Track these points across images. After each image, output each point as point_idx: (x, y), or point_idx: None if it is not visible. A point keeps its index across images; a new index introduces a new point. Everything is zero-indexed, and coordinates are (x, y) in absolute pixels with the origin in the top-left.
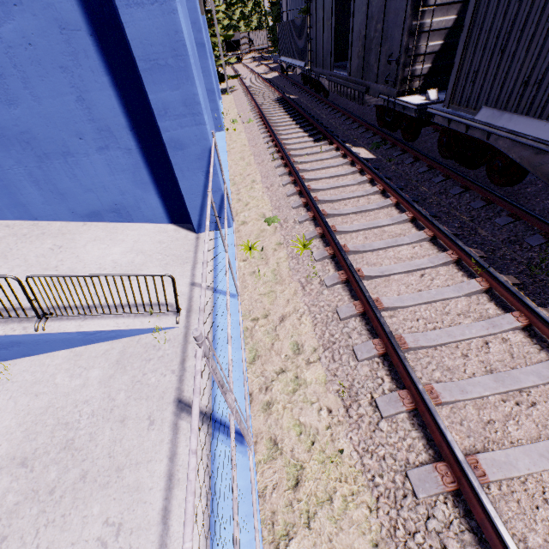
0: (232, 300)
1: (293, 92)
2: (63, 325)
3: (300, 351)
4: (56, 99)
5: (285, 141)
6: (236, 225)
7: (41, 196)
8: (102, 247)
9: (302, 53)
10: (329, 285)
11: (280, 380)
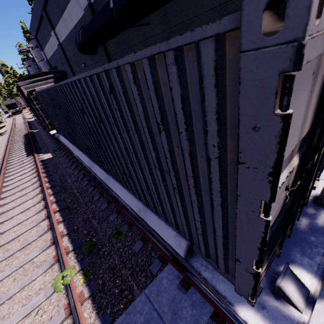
0: None
1: (39, 127)
2: None
3: None
4: None
5: (12, 160)
6: None
7: None
8: None
9: None
10: None
11: None
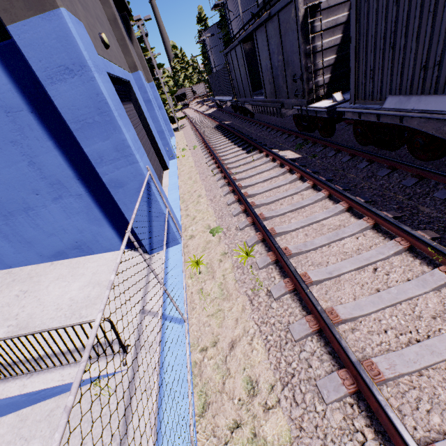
0: (179, 327)
1: (228, 119)
2: (7, 388)
3: (255, 391)
4: (11, 167)
5: (223, 157)
6: (184, 240)
7: (12, 247)
8: (63, 285)
9: (229, 91)
10: (277, 296)
11: (234, 441)
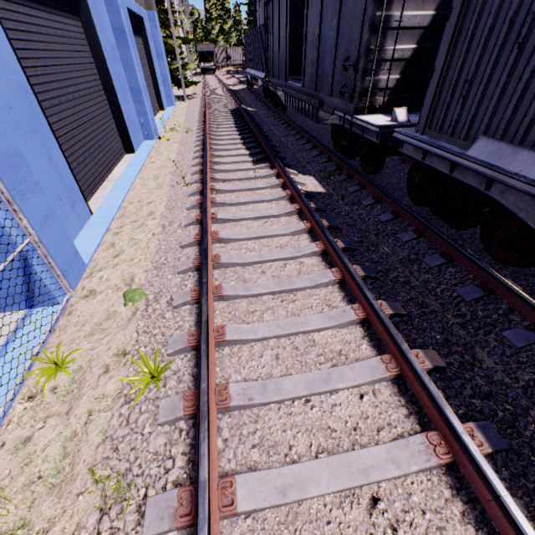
0: None
1: (254, 104)
2: None
3: None
4: None
5: (219, 158)
6: (75, 297)
7: None
8: None
9: (263, 64)
10: (149, 534)
11: None
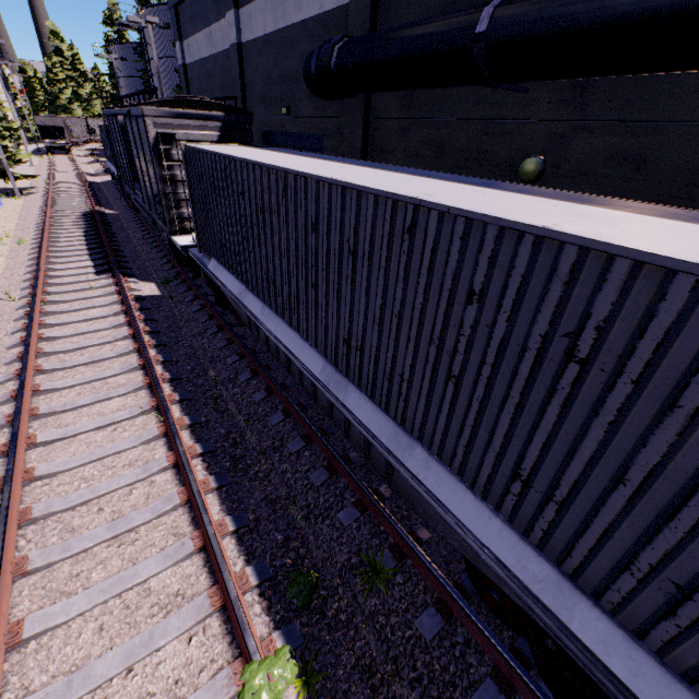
0: None
1: (117, 205)
2: None
3: None
4: None
5: (57, 271)
6: None
7: None
8: None
9: None
10: None
11: None
